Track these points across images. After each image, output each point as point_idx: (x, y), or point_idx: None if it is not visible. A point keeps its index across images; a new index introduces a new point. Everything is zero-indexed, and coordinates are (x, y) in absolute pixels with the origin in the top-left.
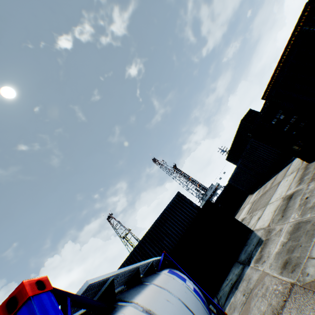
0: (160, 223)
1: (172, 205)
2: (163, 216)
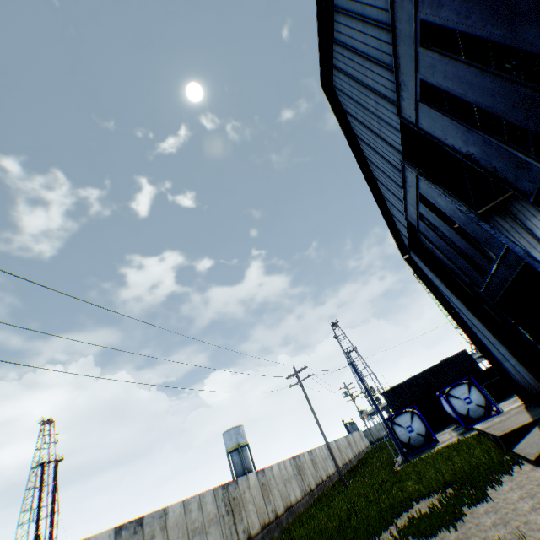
0: (442, 365)
1: (455, 357)
2: (446, 361)
